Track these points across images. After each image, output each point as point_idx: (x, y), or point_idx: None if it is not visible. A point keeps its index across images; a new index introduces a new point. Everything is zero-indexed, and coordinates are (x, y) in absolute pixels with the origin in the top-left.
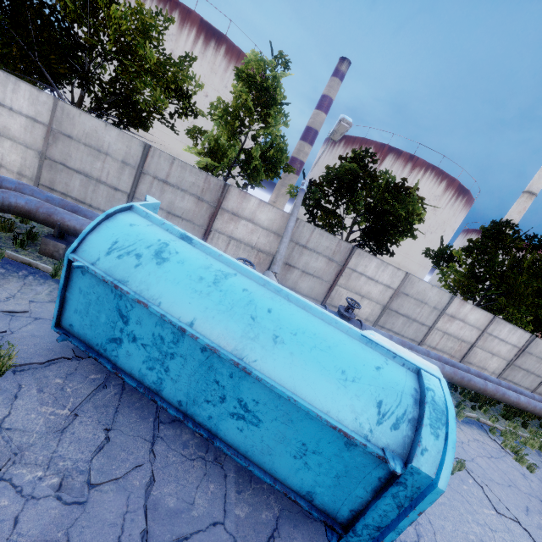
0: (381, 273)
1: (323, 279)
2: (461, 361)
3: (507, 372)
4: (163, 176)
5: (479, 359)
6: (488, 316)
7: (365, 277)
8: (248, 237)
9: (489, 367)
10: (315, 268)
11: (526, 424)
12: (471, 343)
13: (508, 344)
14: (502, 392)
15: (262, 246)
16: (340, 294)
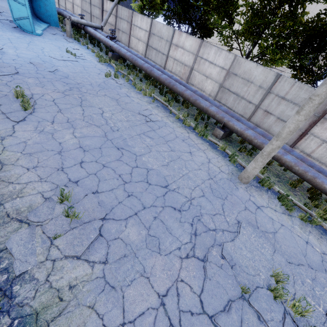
0: (143, 23)
1: (127, 34)
2: (186, 82)
3: (220, 94)
4: (93, 3)
5: (198, 81)
6: (197, 41)
7: (138, 28)
8: (109, 20)
9: (206, 90)
10: (124, 28)
11: (169, 99)
12: (190, 67)
13: (217, 66)
14: (151, 69)
15: (112, 23)
16: (132, 40)
